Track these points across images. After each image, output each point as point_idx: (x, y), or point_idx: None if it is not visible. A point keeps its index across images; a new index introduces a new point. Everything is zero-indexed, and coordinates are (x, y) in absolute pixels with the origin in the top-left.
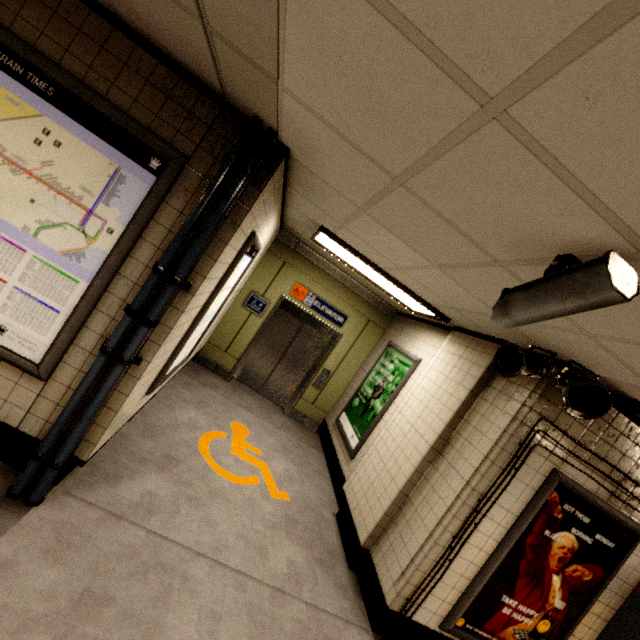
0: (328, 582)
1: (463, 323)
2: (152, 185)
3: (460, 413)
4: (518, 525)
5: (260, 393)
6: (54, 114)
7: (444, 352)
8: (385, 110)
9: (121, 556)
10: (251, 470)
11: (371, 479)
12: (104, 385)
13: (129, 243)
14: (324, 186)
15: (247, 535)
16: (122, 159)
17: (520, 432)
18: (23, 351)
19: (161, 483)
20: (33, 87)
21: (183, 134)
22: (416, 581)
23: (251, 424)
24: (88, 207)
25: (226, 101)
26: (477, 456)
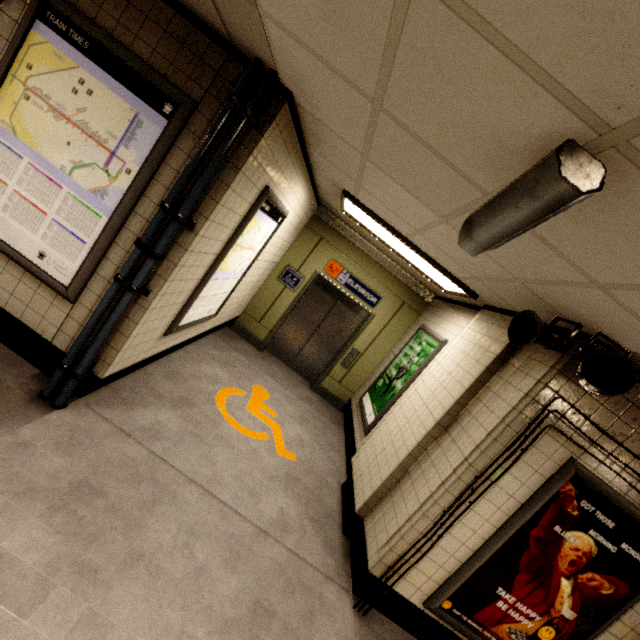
0: (317, 539)
1: (490, 298)
2: (164, 128)
3: (472, 390)
4: (521, 513)
5: (290, 367)
6: (88, 66)
7: (469, 331)
8: (336, 7)
9: (121, 464)
10: (262, 428)
11: (377, 452)
12: (115, 309)
13: (143, 183)
14: (329, 134)
15: (243, 478)
16: (141, 105)
17: (531, 410)
18: (57, 275)
19: (172, 418)
20: (73, 42)
21: (194, 80)
22: (400, 550)
23: (273, 390)
24: (111, 149)
25: (234, 47)
26: (481, 433)
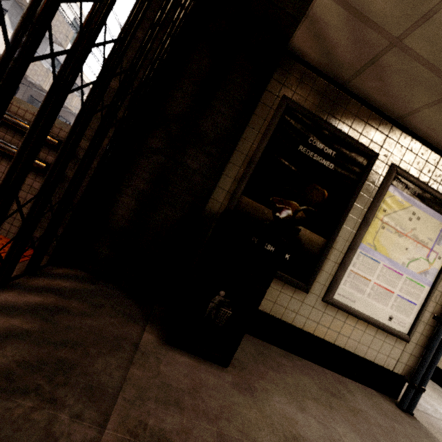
0: None
1: None
2: None
3: None
4: None
5: None
6: (417, 204)
7: None
8: None
9: None
10: None
11: None
12: None
13: None
14: None
15: None
16: None
17: None
18: (399, 328)
19: None
20: (408, 193)
21: None
22: None
23: None
24: (430, 247)
25: None
26: None
